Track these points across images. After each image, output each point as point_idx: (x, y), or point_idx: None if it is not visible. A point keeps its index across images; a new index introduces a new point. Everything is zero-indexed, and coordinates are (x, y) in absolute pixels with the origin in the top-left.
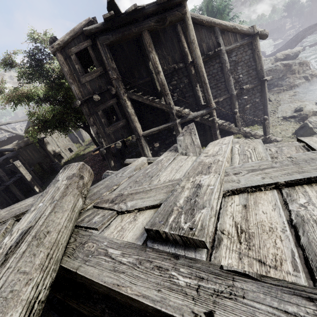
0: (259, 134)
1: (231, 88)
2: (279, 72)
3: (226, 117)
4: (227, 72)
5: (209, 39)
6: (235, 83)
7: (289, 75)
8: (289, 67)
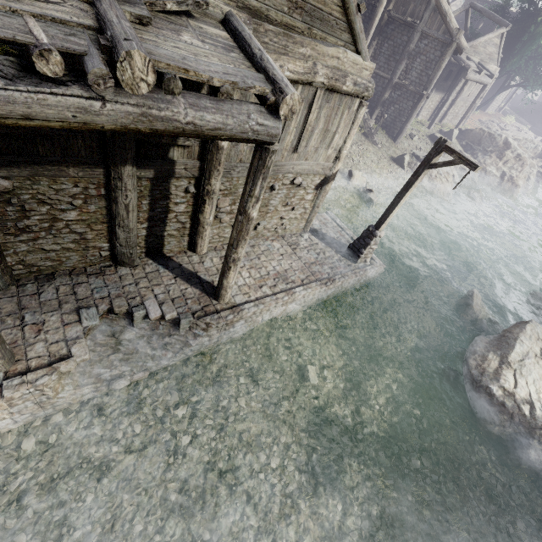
0: (369, 125)
1: (396, 73)
2: (493, 145)
3: (371, 98)
4: (405, 52)
5: (420, 4)
6: (403, 71)
7: (495, 155)
8: (506, 148)
